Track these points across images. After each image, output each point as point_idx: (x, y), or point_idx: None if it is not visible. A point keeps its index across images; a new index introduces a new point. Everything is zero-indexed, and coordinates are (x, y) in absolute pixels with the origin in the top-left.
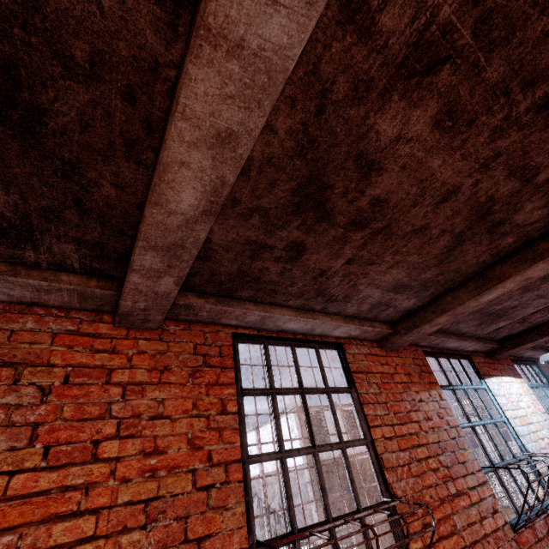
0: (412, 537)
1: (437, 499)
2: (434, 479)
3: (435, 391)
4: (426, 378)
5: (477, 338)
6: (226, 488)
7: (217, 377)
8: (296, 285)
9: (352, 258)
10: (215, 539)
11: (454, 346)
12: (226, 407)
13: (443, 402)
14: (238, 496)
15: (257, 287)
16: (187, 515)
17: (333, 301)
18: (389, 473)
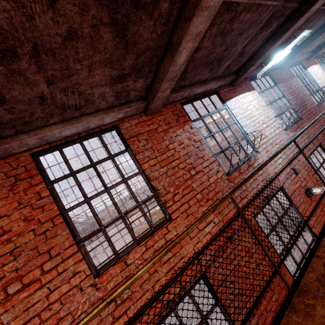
0: (150, 209)
1: (183, 181)
2: (182, 172)
3: (187, 126)
4: (182, 120)
5: (218, 78)
6: (55, 228)
7: (29, 183)
8: (36, 112)
9: (48, 80)
10: (56, 247)
11: (202, 90)
12: (42, 195)
13: (193, 130)
14: (63, 228)
15: (10, 126)
16: (37, 246)
17: (81, 107)
18: (154, 181)
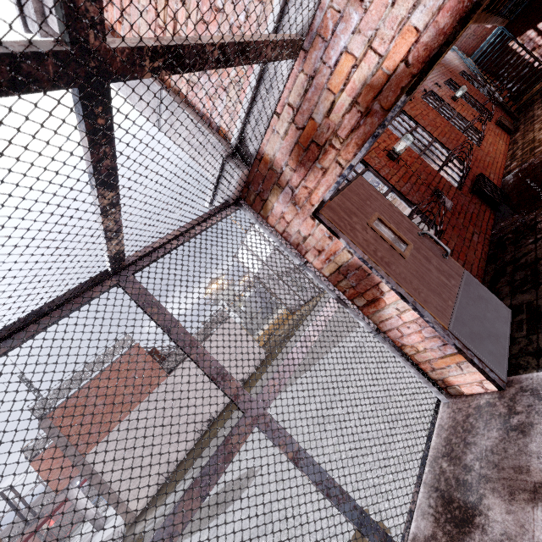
0: None
1: None
2: None
3: None
4: None
5: None
6: None
7: None
8: None
9: None
10: None
11: None
12: None
13: None
14: None
15: None
16: None
17: None
18: None
